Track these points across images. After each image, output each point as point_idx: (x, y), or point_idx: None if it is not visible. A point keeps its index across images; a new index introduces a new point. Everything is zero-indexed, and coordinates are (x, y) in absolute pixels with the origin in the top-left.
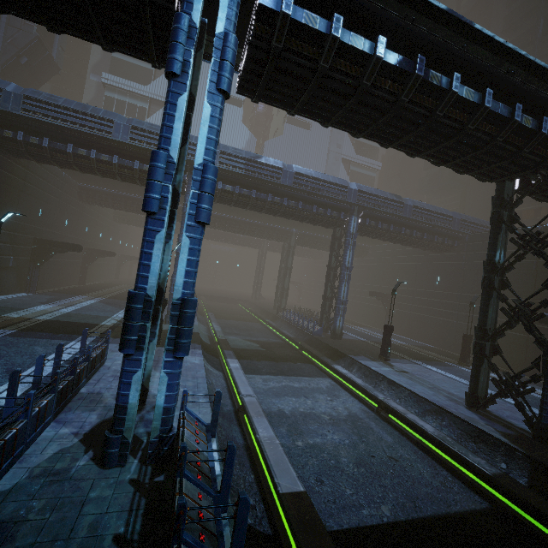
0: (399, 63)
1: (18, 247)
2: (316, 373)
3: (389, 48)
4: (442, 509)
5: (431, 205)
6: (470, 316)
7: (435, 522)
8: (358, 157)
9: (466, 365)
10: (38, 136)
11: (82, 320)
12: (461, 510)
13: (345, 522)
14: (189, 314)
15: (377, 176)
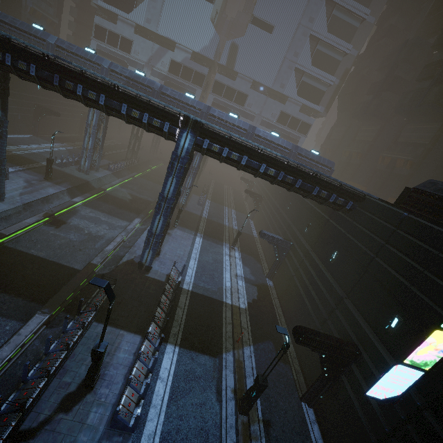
0: (47, 77)
1: (23, 109)
2: (130, 219)
3: (45, 67)
4: (61, 262)
5: (276, 136)
6: (273, 224)
7: (50, 262)
8: (312, 69)
9: (231, 247)
10: None
11: (34, 159)
12: (68, 265)
13: (20, 249)
14: None
15: (332, 90)
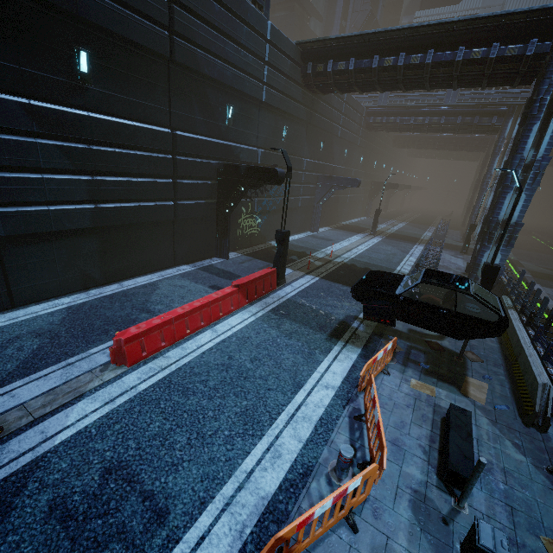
0: None
1: (365, 189)
2: None
3: None
4: None
5: None
6: None
7: None
8: None
9: None
10: (393, 116)
11: (409, 235)
12: None
13: None
14: (518, 230)
15: None
